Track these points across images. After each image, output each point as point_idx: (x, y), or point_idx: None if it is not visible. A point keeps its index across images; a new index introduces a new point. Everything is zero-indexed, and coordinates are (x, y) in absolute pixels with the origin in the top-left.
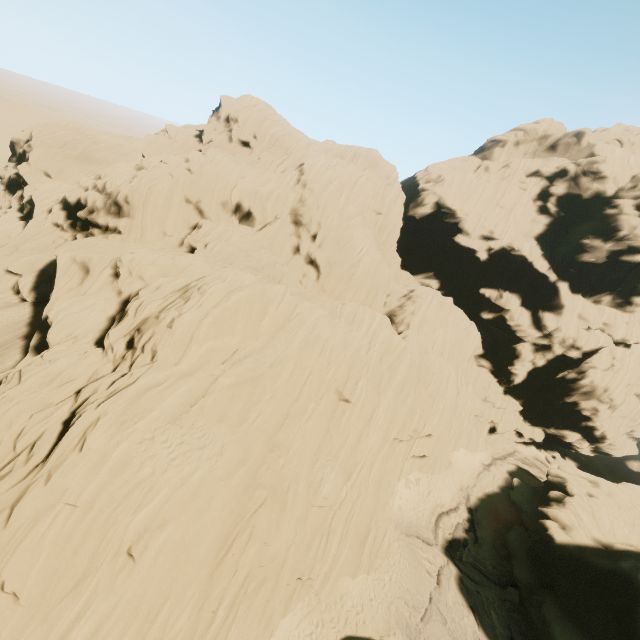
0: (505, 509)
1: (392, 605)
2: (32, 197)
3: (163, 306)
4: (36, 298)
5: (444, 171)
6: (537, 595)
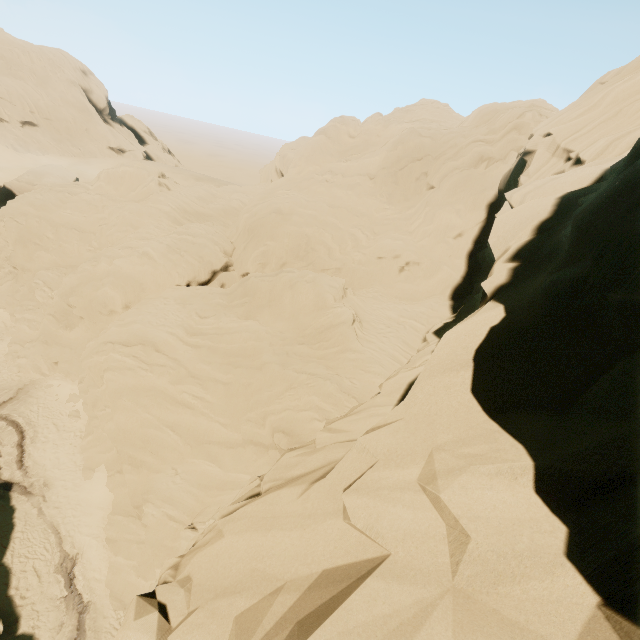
0: None
1: None
2: None
3: None
4: None
5: None
6: None
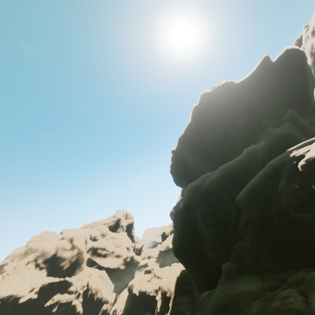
0: None
1: None
2: None
3: None
4: None
5: None
6: None
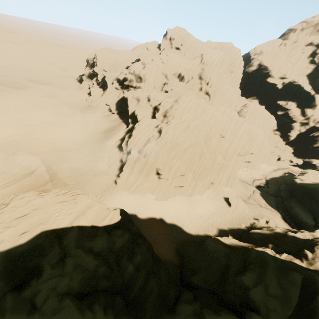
0: (280, 181)
1: (238, 194)
2: (105, 79)
3: (171, 106)
4: (117, 112)
5: (263, 48)
6: (288, 198)
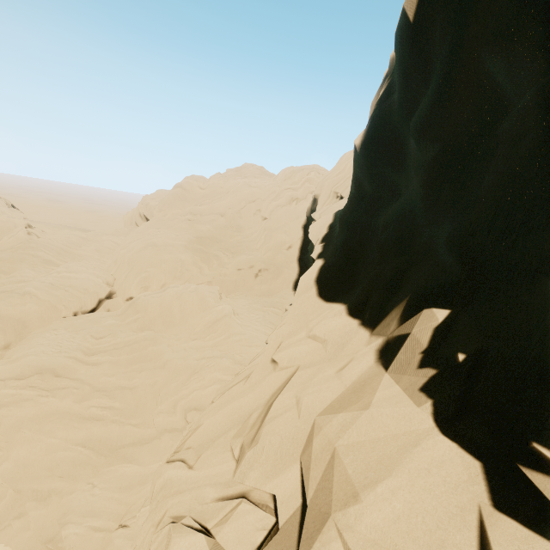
0: None
1: None
2: None
3: None
4: None
5: None
6: None
